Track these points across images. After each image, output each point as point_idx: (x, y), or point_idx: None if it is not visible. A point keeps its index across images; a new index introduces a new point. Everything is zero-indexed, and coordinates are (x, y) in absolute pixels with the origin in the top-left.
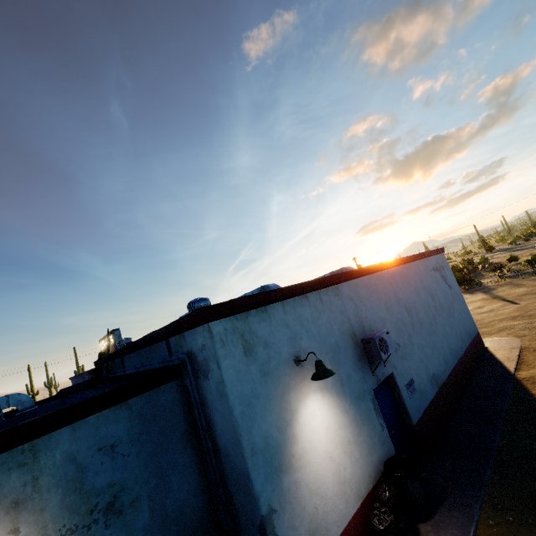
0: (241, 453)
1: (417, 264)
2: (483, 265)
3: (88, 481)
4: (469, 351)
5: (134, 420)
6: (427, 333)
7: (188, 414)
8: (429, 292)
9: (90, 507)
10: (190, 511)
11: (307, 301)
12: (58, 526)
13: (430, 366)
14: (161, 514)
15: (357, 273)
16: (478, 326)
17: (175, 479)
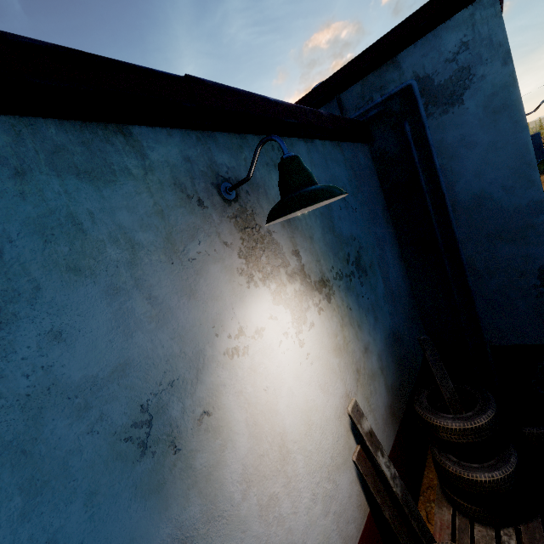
0: (530, 182)
1: None
2: None
3: (335, 224)
4: None
5: (349, 171)
6: None
7: (380, 190)
8: None
9: (344, 255)
10: (403, 293)
11: None
12: (328, 266)
13: None
14: (389, 288)
15: None
16: None
17: (388, 256)
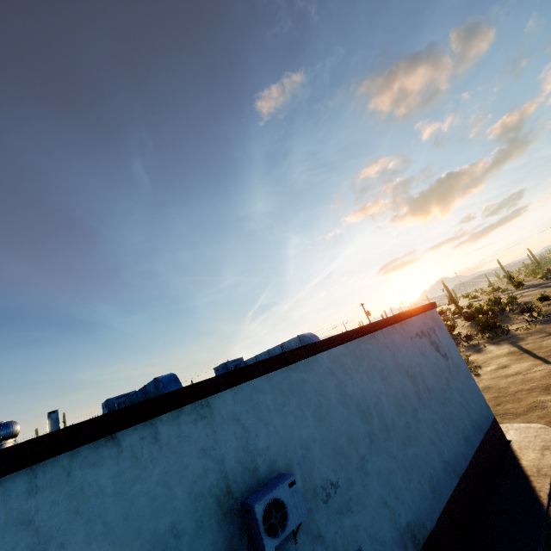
0: None
1: (388, 331)
2: (510, 306)
3: None
4: (479, 456)
5: None
6: (399, 445)
7: None
8: (407, 372)
9: None
10: None
11: (115, 447)
12: None
13: (403, 509)
14: None
15: (257, 369)
16: (501, 398)
17: None
